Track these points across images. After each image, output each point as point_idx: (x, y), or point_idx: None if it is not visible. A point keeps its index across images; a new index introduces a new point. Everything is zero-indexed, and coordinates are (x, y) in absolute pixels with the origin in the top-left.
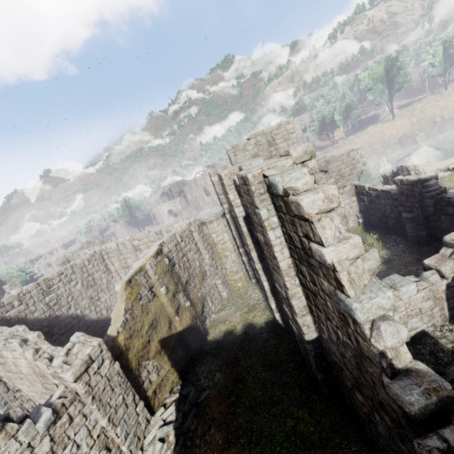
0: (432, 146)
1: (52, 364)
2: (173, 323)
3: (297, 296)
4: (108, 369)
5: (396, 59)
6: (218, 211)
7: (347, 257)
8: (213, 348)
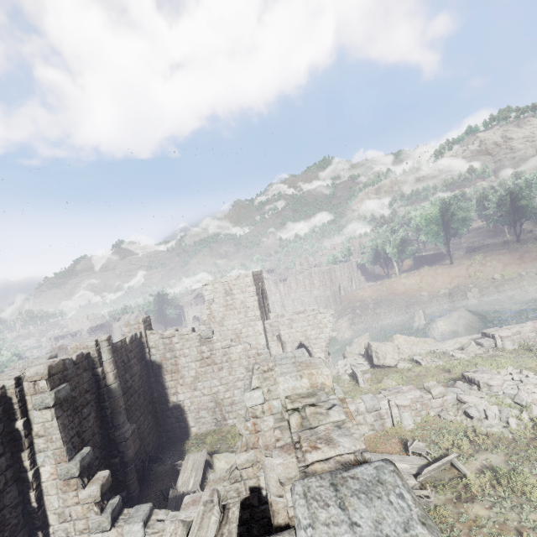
0: (470, 311)
1: None
2: None
3: None
4: None
5: (447, 205)
6: None
7: None
8: None
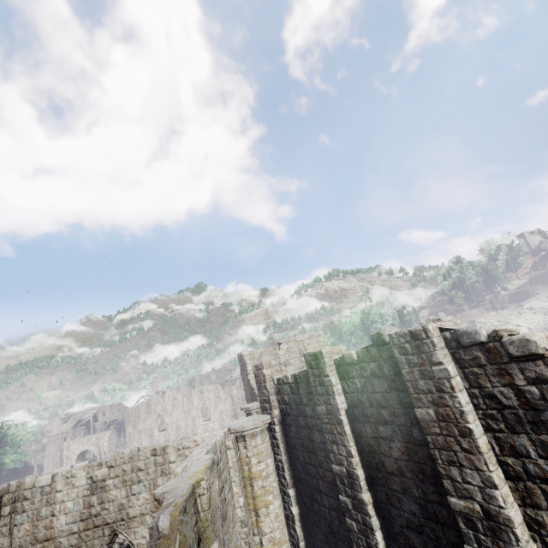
0: None
1: None
2: None
3: (509, 500)
4: None
5: (369, 314)
6: (267, 418)
7: None
8: None
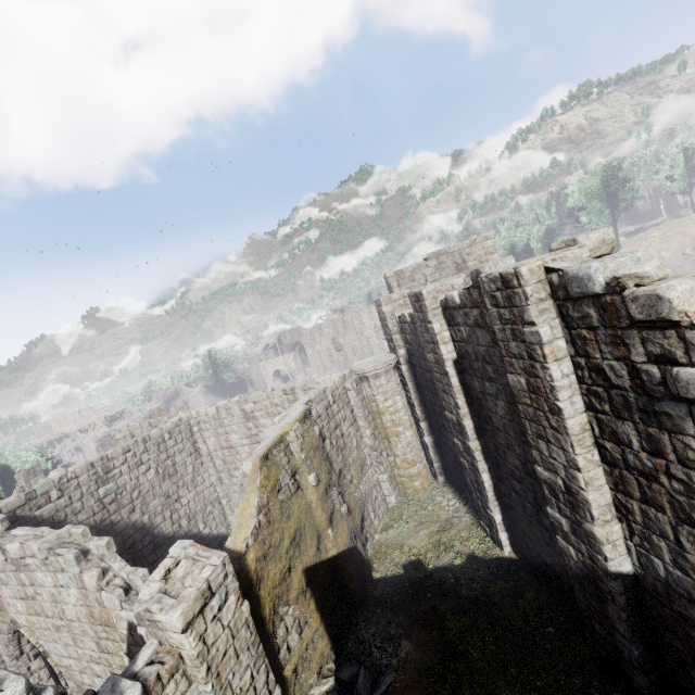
0: None
1: (138, 596)
2: (323, 541)
3: (596, 483)
4: (232, 614)
5: (619, 169)
6: (390, 360)
7: None
8: (387, 594)
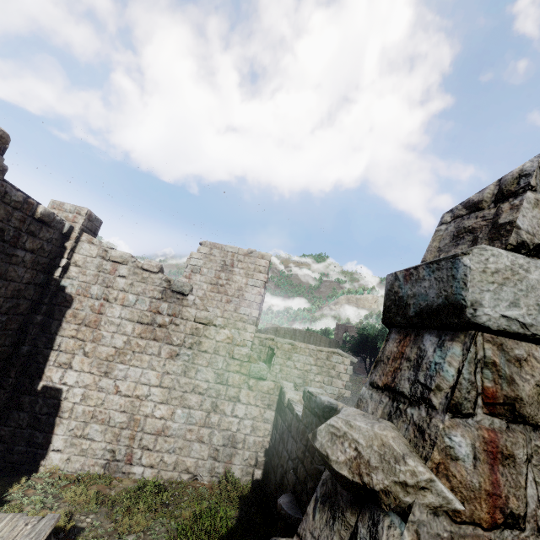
0: None
1: None
2: None
3: None
4: None
5: None
6: None
7: None
8: None
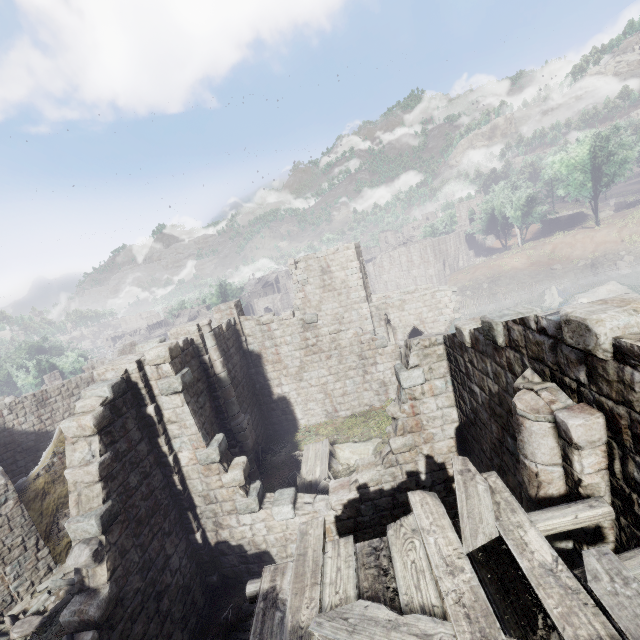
0: (624, 284)
1: None
2: None
3: None
4: (10, 509)
5: (603, 142)
6: None
7: (83, 480)
8: None
